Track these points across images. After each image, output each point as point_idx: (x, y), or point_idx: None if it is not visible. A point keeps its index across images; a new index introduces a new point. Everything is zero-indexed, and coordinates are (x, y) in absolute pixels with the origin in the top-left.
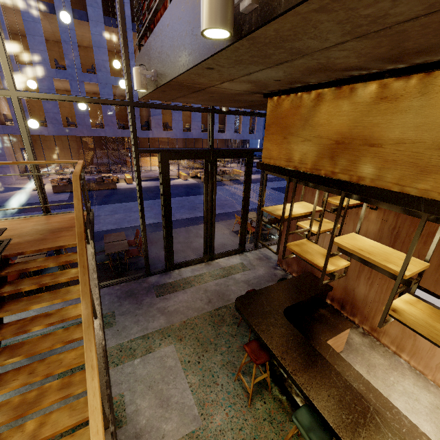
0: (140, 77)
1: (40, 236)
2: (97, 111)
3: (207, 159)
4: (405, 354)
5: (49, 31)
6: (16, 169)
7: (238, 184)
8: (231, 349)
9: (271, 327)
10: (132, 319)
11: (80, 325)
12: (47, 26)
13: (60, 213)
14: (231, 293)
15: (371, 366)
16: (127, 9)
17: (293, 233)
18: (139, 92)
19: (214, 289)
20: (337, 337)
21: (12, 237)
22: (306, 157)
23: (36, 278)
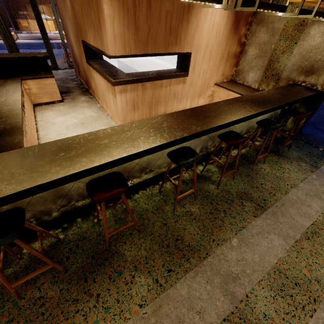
0: None
1: None
2: None
3: None
4: (99, 100)
5: None
6: None
7: None
8: None
9: None
10: None
11: None
12: None
13: None
14: None
15: (75, 106)
16: None
17: None
18: None
19: None
20: (41, 83)
21: None
22: None
23: None
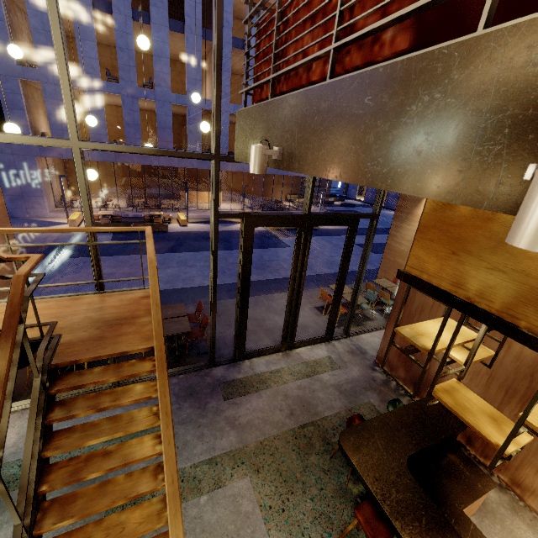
0: (261, 158)
1: (97, 332)
2: (149, 132)
3: (301, 227)
4: None
5: (102, 34)
6: (51, 198)
7: (316, 236)
8: (324, 493)
9: (394, 490)
10: (194, 431)
11: (146, 470)
12: (100, 27)
13: (116, 291)
14: (318, 403)
15: None
16: (198, 11)
17: (443, 376)
18: (236, 153)
19: (296, 394)
20: (474, 501)
21: (61, 331)
22: (493, 292)
23: (92, 396)
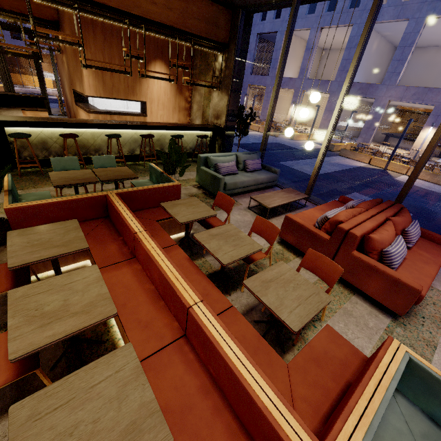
0: None
1: None
2: None
3: None
4: None
5: None
6: None
7: None
8: None
9: None
10: None
11: None
12: None
13: None
14: None
15: None
16: None
17: None
18: None
19: None
20: (36, 114)
21: None
22: None
23: None
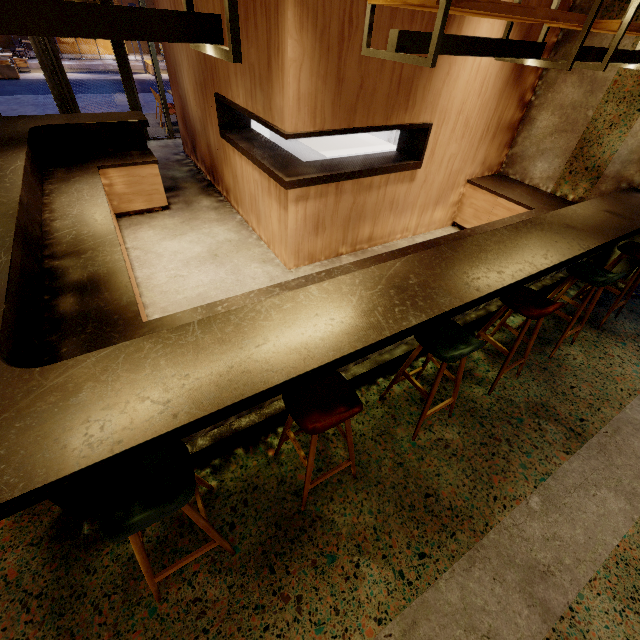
0: None
1: None
2: None
3: None
4: (240, 208)
5: None
6: None
7: None
8: None
9: None
10: None
11: None
12: None
13: None
14: None
15: (194, 219)
16: None
17: None
18: None
19: None
20: (133, 174)
21: None
22: None
23: None
